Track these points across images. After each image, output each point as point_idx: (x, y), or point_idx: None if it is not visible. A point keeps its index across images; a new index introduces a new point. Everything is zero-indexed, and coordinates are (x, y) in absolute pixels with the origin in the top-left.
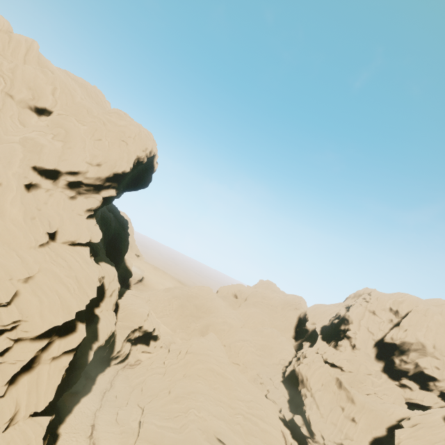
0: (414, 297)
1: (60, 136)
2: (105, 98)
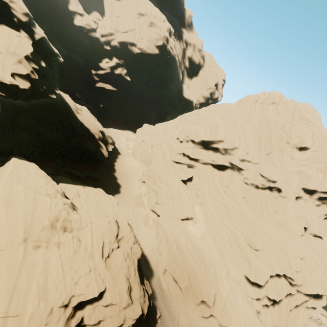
0: None
1: (321, 169)
2: (316, 112)
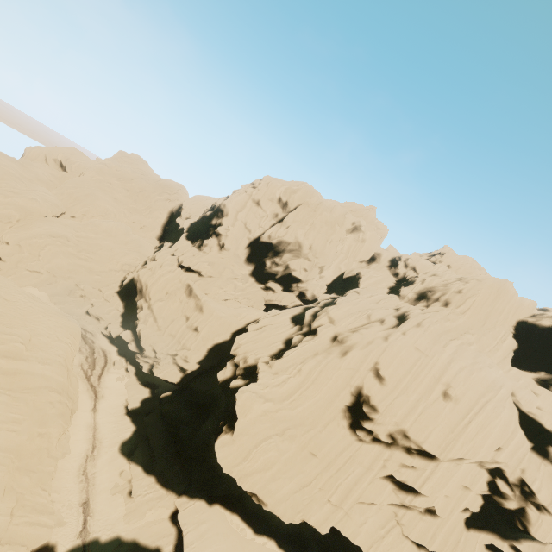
0: (312, 187)
1: None
2: None
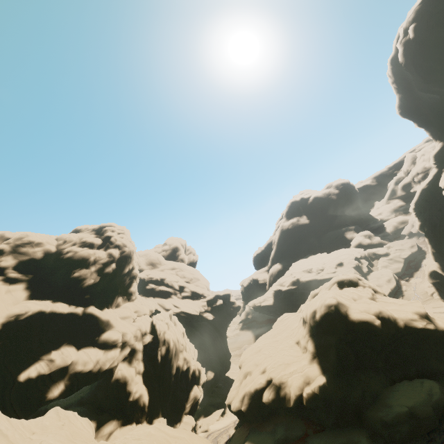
0: None
1: None
2: None
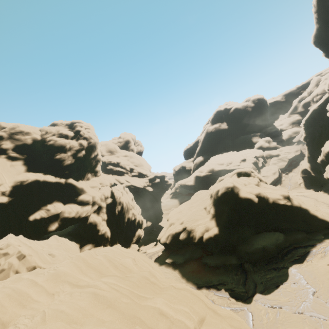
0: None
1: None
2: None
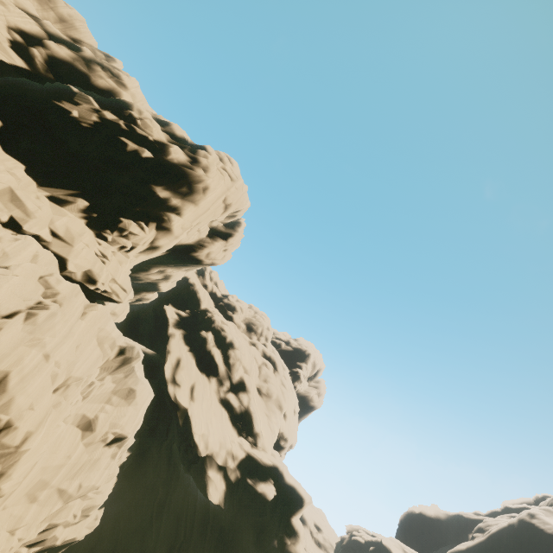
0: None
1: None
2: None
